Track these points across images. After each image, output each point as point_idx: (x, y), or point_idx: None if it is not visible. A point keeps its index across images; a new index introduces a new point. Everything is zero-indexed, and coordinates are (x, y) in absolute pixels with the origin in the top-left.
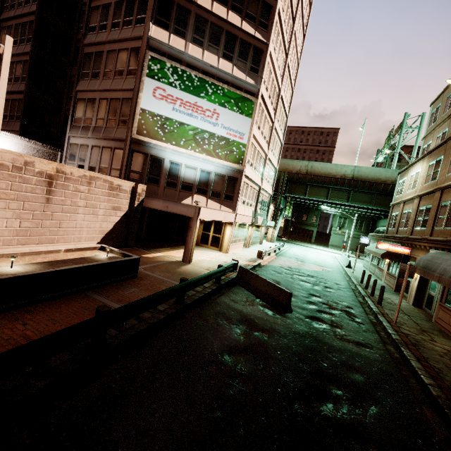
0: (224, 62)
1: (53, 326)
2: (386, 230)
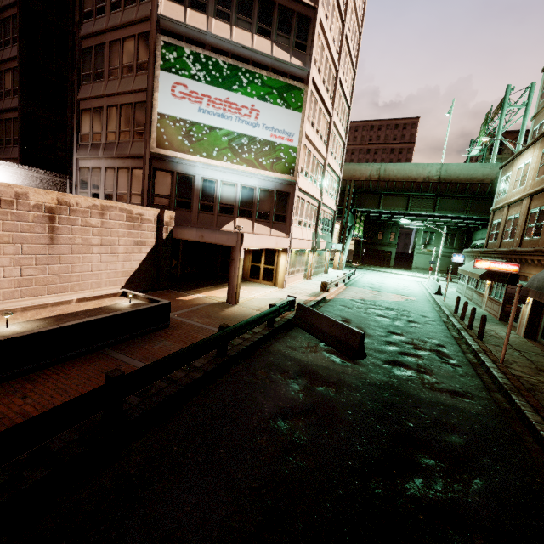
0: (260, 40)
1: (60, 397)
2: (486, 244)
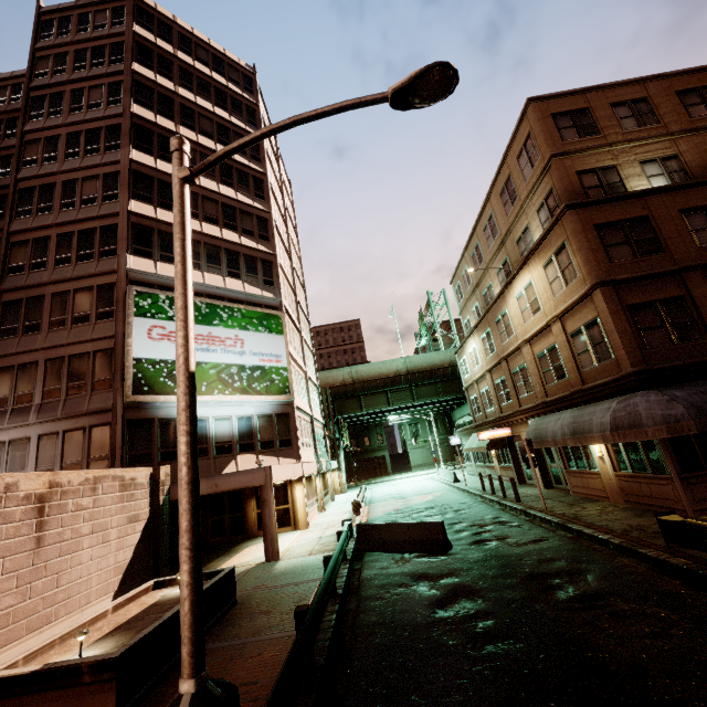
0: (231, 280)
1: None
2: (473, 419)
